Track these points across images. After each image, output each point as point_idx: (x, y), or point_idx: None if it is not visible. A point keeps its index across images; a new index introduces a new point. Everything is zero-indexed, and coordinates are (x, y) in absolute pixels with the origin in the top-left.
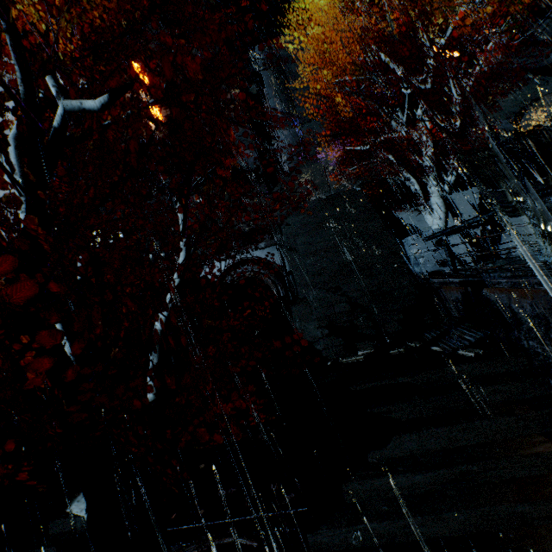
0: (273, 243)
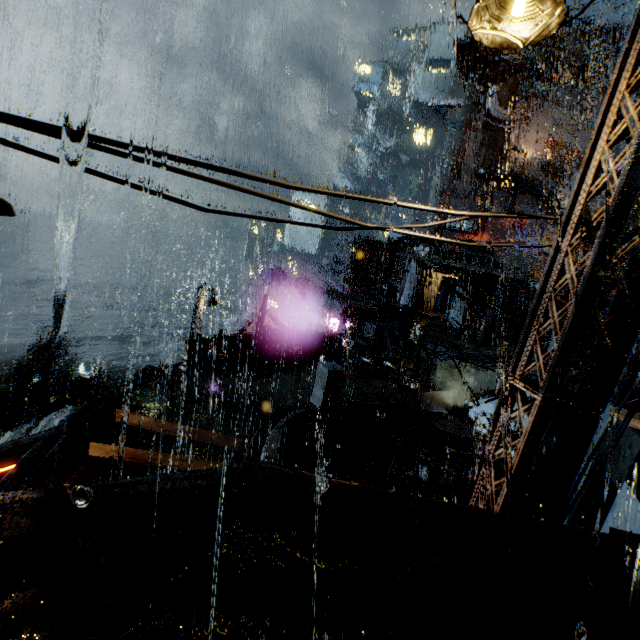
0: None
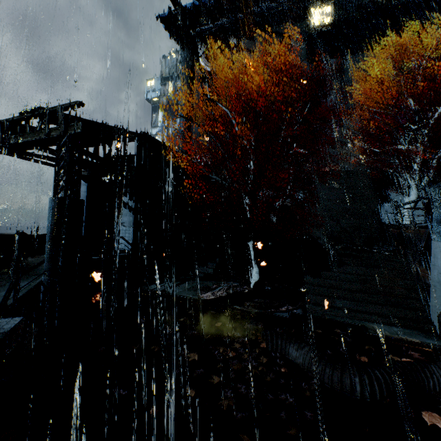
0: (304, 189)
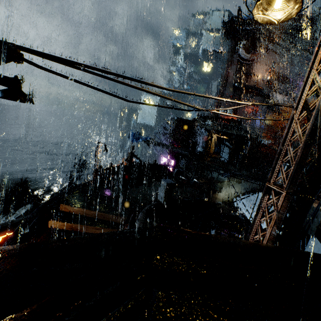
0: None
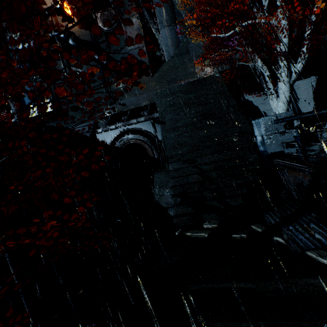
0: (150, 118)
